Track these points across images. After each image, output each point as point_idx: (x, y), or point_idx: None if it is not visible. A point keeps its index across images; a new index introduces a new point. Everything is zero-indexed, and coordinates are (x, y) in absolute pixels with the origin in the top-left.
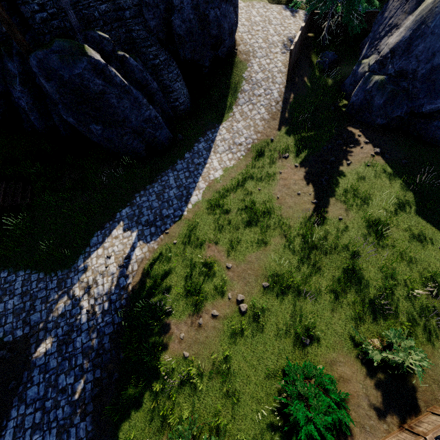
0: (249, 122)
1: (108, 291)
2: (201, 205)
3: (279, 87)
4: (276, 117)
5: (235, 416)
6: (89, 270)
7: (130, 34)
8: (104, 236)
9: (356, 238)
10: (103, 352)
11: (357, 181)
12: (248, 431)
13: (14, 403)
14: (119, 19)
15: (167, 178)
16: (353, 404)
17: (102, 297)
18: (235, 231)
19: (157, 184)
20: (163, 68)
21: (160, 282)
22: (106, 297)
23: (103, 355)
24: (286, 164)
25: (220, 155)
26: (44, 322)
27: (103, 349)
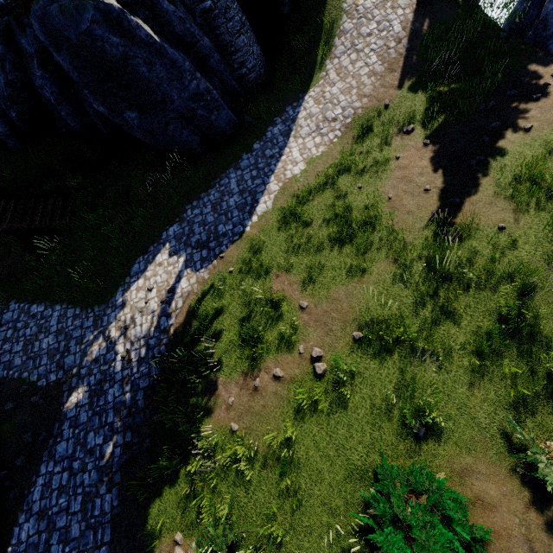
0: (349, 82)
1: (147, 334)
2: (271, 217)
3: (403, 14)
4: (395, 66)
5: (295, 527)
6: (128, 306)
7: None
8: (146, 262)
9: (530, 260)
10: (135, 411)
11: (543, 159)
12: (313, 552)
13: (44, 457)
14: None
15: (227, 181)
16: (497, 549)
17: (139, 341)
18: (317, 253)
19: (213, 190)
20: (218, 14)
21: (208, 324)
22: (144, 341)
23: (135, 414)
24: (408, 143)
25: (303, 140)
26: (77, 366)
27: (136, 407)
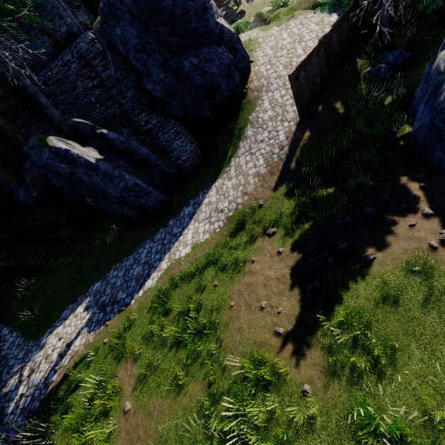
0: (240, 180)
1: (38, 383)
2: (150, 295)
3: (288, 126)
4: (275, 169)
5: None
6: (44, 349)
7: (123, 108)
8: (71, 310)
9: None
10: None
11: (375, 307)
12: None
13: None
14: (111, 98)
15: (142, 250)
16: None
17: (32, 388)
18: (160, 348)
19: (132, 257)
20: (157, 130)
21: (69, 394)
22: (34, 390)
23: None
24: (266, 246)
25: (198, 225)
26: None
27: None
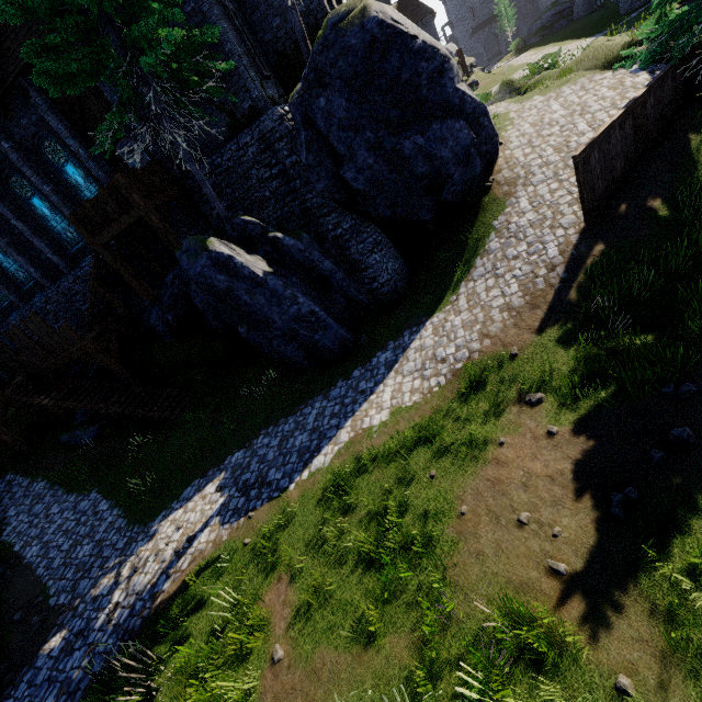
0: (476, 314)
1: (142, 590)
2: (320, 479)
3: (564, 235)
4: (540, 301)
5: None
6: (154, 539)
7: (306, 205)
8: (197, 488)
9: None
10: None
11: None
12: None
13: None
14: (292, 192)
15: (309, 410)
16: None
17: (132, 596)
18: (335, 565)
19: (292, 419)
20: (349, 238)
21: (186, 615)
22: (135, 599)
23: None
24: (525, 422)
25: (401, 379)
26: (82, 597)
27: (72, 699)
